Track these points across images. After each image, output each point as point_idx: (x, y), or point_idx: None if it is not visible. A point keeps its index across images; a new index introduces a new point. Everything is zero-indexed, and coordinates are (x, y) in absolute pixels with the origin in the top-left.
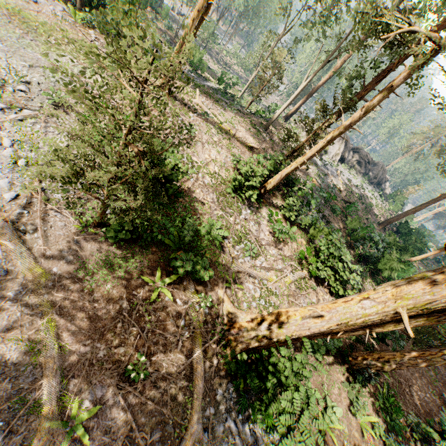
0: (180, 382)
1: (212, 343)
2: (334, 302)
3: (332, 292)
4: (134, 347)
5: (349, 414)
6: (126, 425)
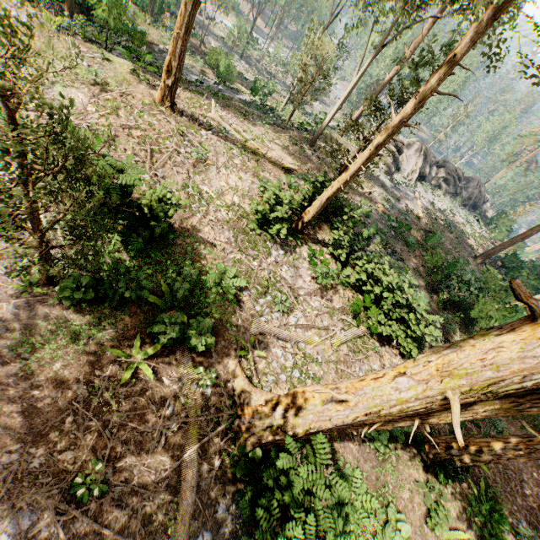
0: (158, 496)
1: (214, 436)
2: (362, 380)
3: (403, 353)
4: (91, 450)
5: (426, 527)
6: None
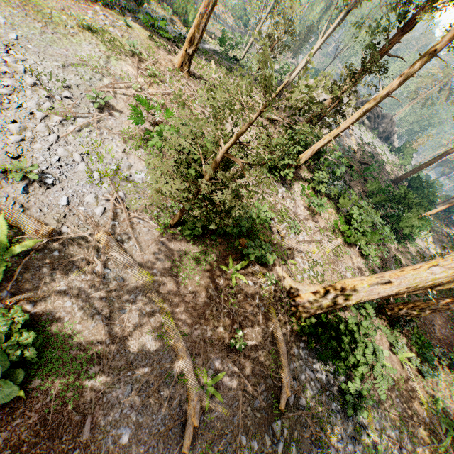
0: (267, 347)
1: (282, 313)
2: (402, 271)
3: (362, 254)
4: (229, 325)
5: (390, 353)
6: (240, 383)
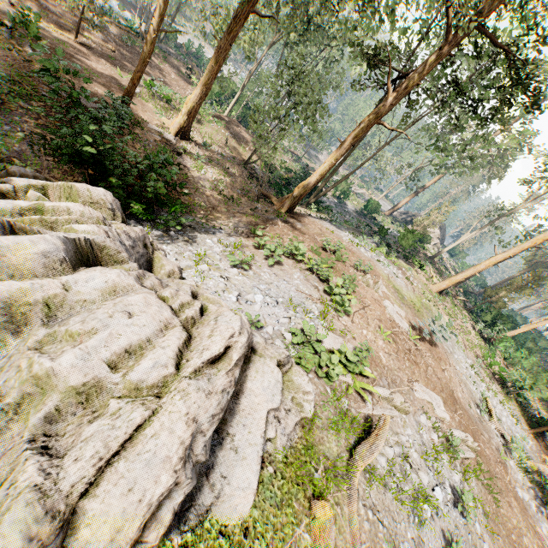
0: None
1: None
2: None
3: None
4: None
5: None
6: None
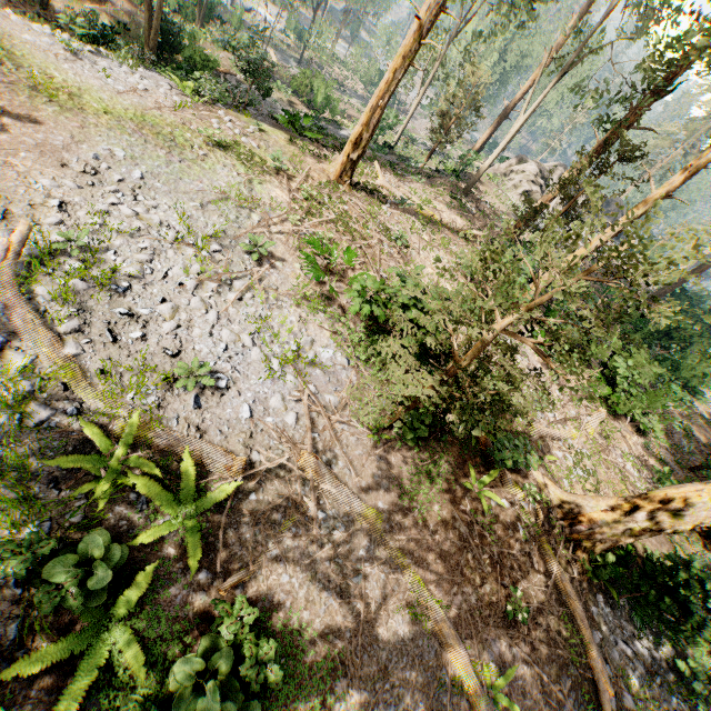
0: (555, 610)
1: (559, 548)
2: None
3: (638, 429)
4: (496, 580)
5: None
6: (535, 680)
